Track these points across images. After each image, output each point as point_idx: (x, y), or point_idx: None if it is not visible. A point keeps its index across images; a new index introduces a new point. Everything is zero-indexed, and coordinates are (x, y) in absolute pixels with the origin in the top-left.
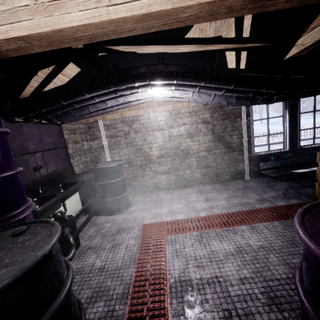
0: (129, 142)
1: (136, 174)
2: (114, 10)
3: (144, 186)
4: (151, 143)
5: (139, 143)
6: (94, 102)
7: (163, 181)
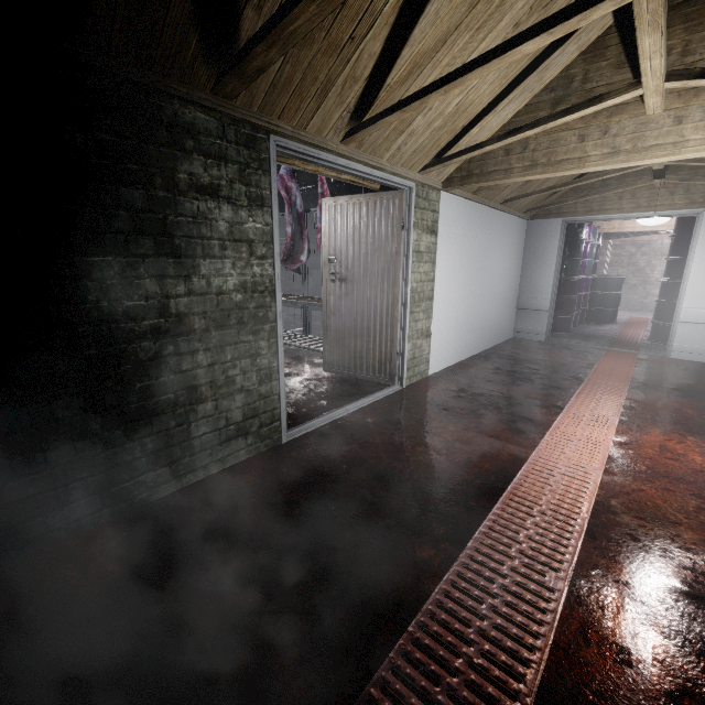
0: (632, 263)
1: (627, 291)
2: (671, 228)
3: (630, 304)
4: (655, 266)
5: (641, 265)
6: (631, 234)
7: (653, 303)
